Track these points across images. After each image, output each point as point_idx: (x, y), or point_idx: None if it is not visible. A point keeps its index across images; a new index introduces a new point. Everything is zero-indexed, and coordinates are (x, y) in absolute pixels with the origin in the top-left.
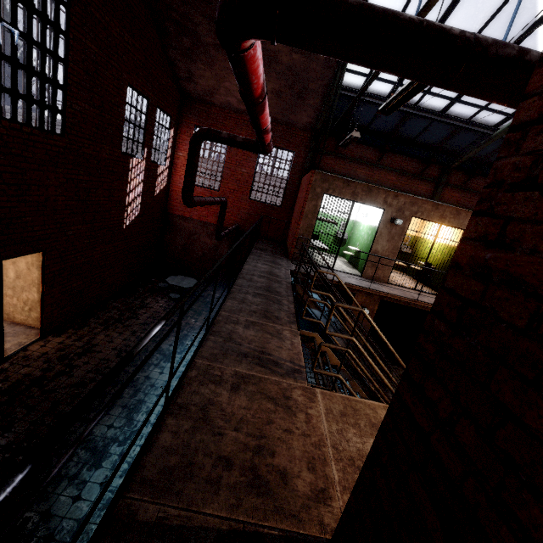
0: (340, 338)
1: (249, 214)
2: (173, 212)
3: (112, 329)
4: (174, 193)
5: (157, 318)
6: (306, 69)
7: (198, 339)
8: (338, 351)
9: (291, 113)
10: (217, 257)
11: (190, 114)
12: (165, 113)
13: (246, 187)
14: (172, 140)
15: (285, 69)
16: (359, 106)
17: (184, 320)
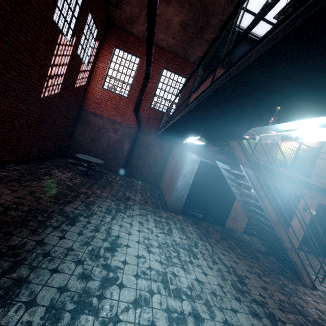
0: (269, 203)
1: (149, 118)
2: (87, 109)
3: (4, 186)
4: (90, 93)
5: (62, 184)
6: (213, 3)
7: (105, 206)
8: (226, 227)
9: (189, 46)
10: (119, 149)
11: (112, 37)
12: (95, 23)
13: (149, 97)
14: (96, 51)
15: (197, 0)
16: (240, 46)
17: (90, 189)
